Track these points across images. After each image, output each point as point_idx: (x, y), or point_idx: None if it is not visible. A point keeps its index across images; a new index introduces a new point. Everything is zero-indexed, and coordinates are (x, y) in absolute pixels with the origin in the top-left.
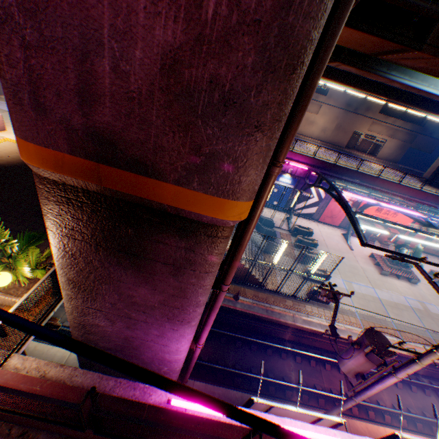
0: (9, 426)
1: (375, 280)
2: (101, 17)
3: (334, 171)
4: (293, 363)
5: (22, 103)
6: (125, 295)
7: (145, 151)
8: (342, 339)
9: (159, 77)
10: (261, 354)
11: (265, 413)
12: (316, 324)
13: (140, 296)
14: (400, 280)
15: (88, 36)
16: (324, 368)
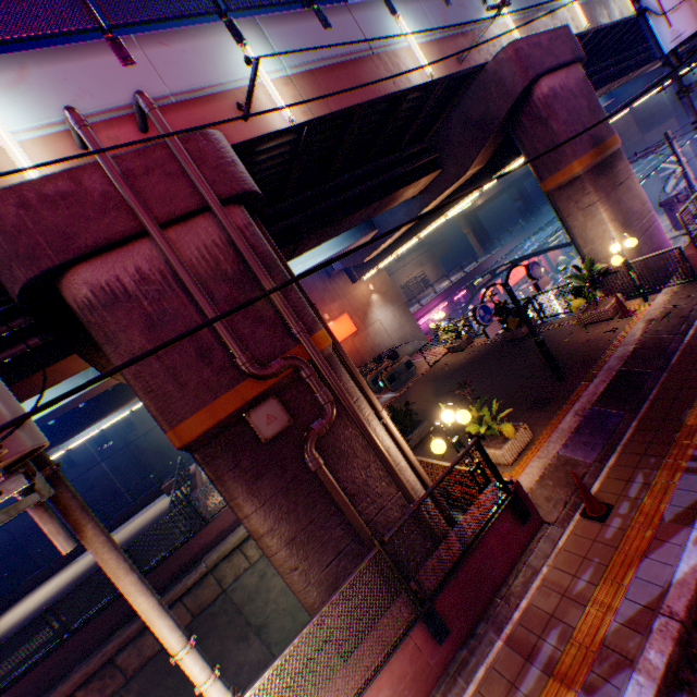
0: None
1: None
2: (576, 109)
3: (458, 287)
4: None
5: (576, 144)
6: (633, 215)
7: (597, 135)
8: None
9: (588, 114)
10: None
11: None
12: None
13: (636, 210)
14: None
15: (576, 115)
16: None
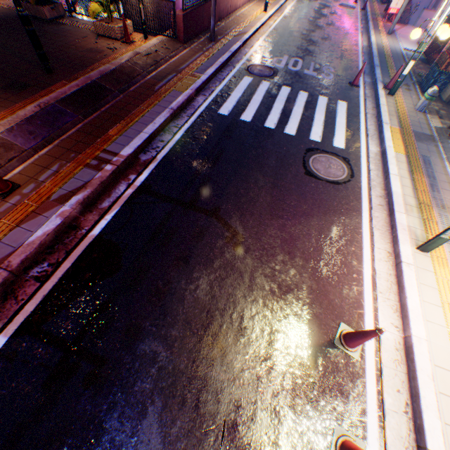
0: (191, 43)
1: None
2: None
3: None
4: None
5: None
6: None
7: None
8: None
9: None
10: None
11: None
12: None
13: None
14: None
15: None
16: None
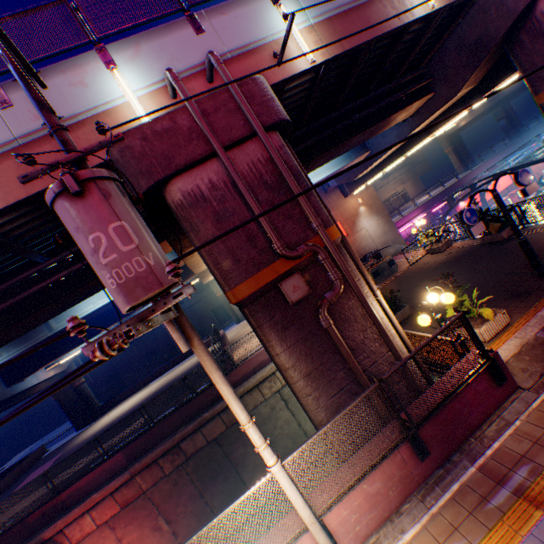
0: None
1: None
2: None
3: (436, 200)
4: None
5: None
6: None
7: None
8: None
9: None
10: None
11: None
12: None
13: None
14: None
15: None
16: None
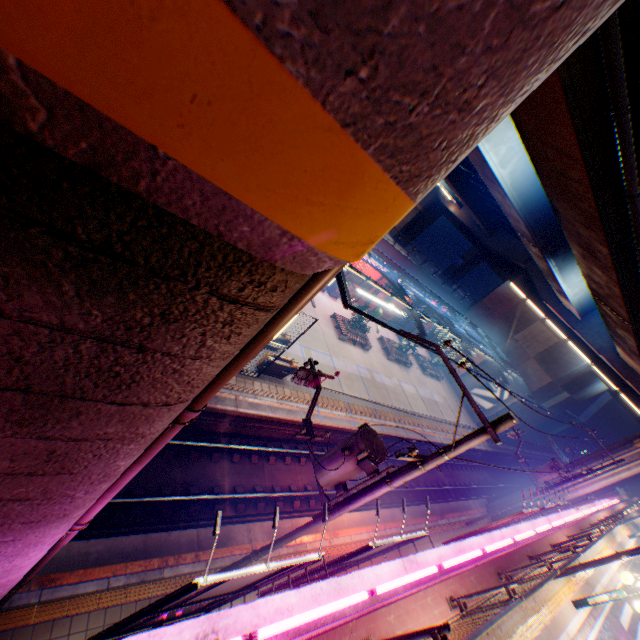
0: None
1: (334, 346)
2: None
3: None
4: (229, 465)
5: None
6: None
7: None
8: (319, 437)
9: None
10: (182, 462)
11: (228, 609)
12: (266, 407)
13: None
14: (356, 347)
15: None
16: (269, 461)
